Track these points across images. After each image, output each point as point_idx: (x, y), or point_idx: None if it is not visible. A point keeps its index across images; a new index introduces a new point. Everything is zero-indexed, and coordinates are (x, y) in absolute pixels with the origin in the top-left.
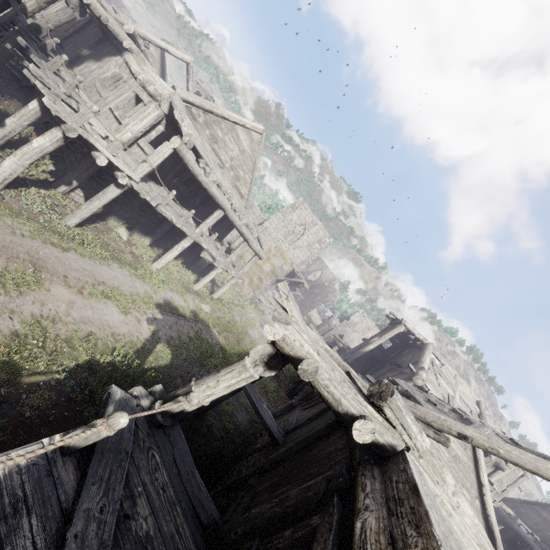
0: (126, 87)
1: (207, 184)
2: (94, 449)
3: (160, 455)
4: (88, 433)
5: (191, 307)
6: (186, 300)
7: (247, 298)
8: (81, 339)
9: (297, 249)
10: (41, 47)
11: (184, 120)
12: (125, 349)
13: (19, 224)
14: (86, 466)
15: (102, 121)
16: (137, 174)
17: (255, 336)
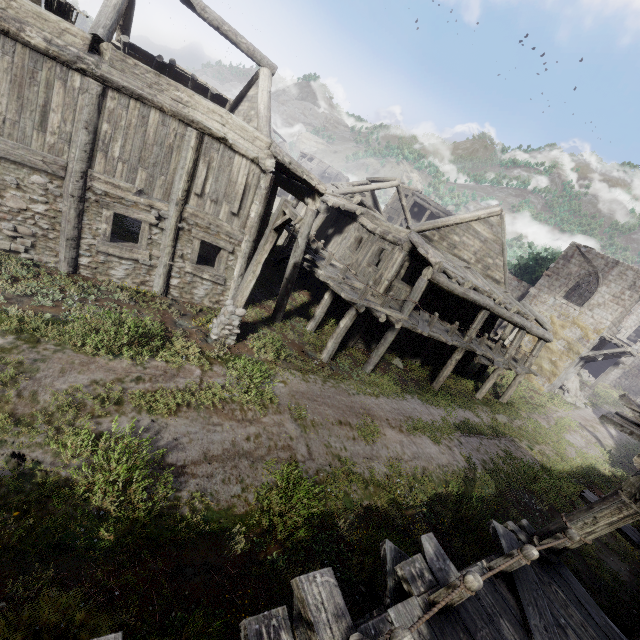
0: (369, 244)
1: (464, 293)
2: (512, 576)
3: (562, 592)
4: (513, 560)
5: (485, 421)
6: (477, 414)
7: (543, 391)
8: (421, 474)
9: (596, 308)
10: (316, 252)
11: (428, 252)
12: (454, 480)
13: (348, 386)
14: (513, 589)
15: (362, 280)
16: (405, 314)
17: (579, 443)
